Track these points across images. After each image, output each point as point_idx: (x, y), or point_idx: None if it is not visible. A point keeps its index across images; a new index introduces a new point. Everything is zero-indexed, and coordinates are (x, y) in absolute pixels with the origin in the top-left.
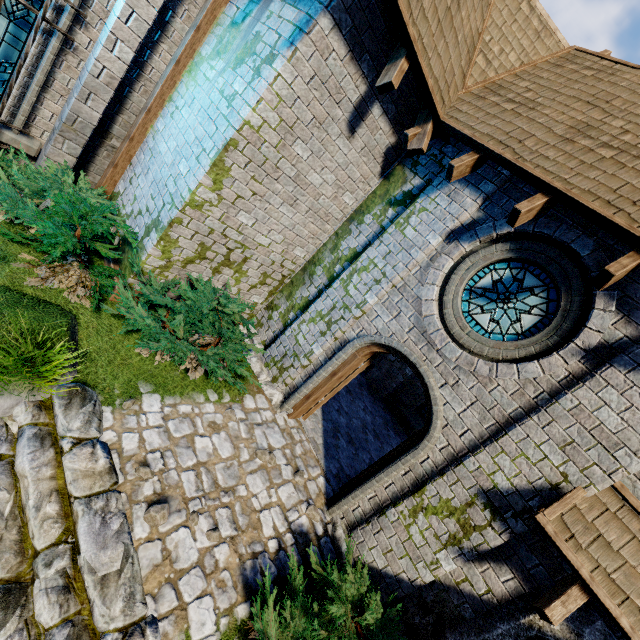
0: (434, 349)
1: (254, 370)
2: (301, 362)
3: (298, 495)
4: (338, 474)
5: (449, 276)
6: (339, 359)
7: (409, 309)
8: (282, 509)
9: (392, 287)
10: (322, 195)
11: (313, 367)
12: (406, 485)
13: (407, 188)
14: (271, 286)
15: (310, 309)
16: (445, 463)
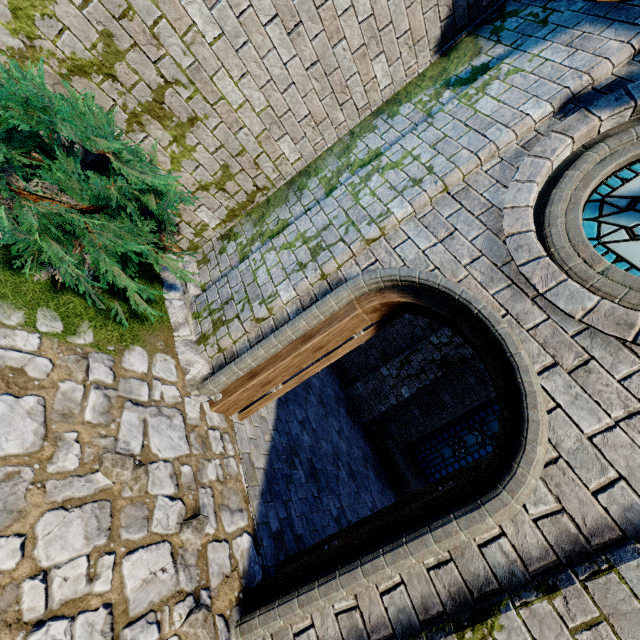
0: (527, 295)
1: (172, 318)
2: (254, 311)
3: (175, 577)
4: (281, 532)
5: (557, 177)
6: (323, 307)
7: (474, 226)
8: (114, 618)
9: (442, 191)
10: (343, 38)
11: (273, 323)
12: (437, 597)
13: (480, 61)
14: (234, 199)
15: (288, 229)
16: (551, 558)
